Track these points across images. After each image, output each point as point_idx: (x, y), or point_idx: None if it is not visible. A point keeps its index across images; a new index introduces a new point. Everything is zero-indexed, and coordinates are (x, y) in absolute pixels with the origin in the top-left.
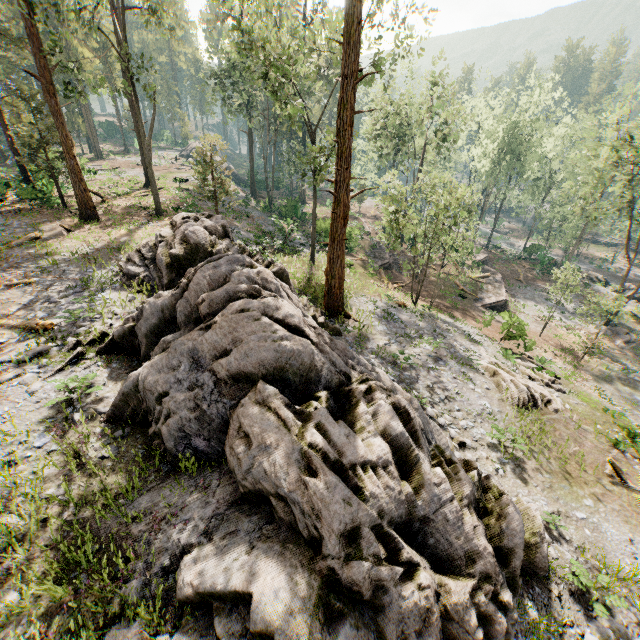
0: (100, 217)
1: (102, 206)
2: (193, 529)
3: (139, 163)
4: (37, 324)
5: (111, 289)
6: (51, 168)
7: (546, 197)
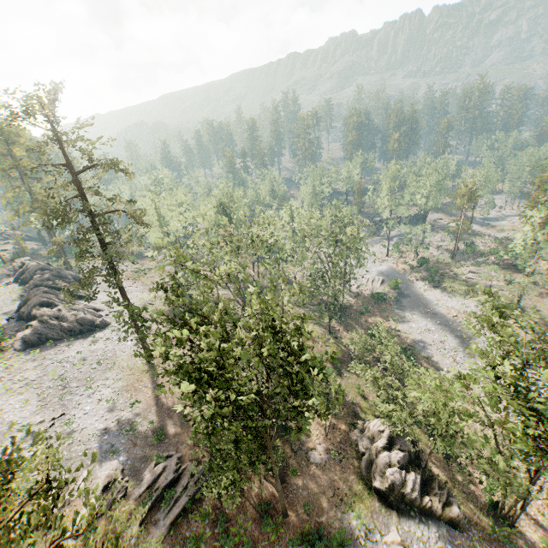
0: None
1: None
2: None
3: None
4: None
5: (6, 279)
6: None
7: None
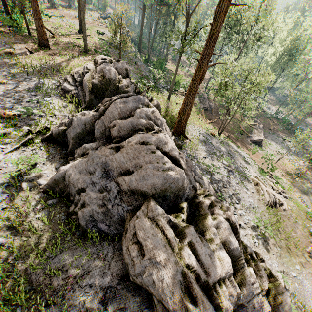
0: (50, 47)
1: (52, 40)
2: (94, 295)
3: (76, 16)
4: (4, 113)
5: (53, 97)
6: (22, 7)
7: (298, 86)
